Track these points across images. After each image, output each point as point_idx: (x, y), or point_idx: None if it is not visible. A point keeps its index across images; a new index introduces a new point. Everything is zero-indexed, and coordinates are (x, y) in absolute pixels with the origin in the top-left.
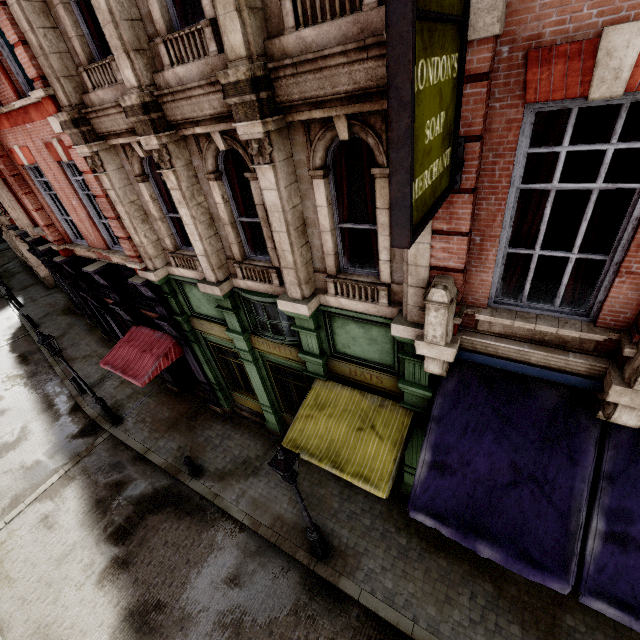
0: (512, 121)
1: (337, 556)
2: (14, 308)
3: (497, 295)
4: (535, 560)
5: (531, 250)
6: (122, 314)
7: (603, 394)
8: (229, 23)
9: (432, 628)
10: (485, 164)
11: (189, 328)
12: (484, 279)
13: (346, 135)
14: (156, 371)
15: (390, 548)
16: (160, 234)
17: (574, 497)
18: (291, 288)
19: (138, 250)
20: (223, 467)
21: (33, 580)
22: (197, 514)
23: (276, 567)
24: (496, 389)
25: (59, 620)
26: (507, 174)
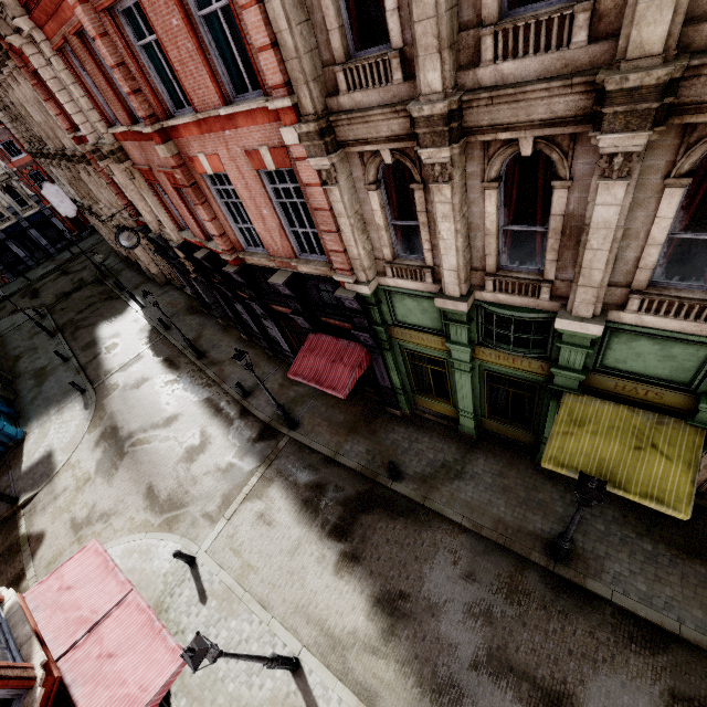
0: None
1: (576, 559)
2: (137, 310)
3: None
4: None
5: None
6: (300, 323)
7: None
8: (652, 13)
9: (702, 629)
10: None
11: (386, 337)
12: None
13: None
14: (353, 382)
15: (634, 553)
16: (376, 243)
17: None
18: (580, 306)
19: (351, 262)
20: (422, 471)
21: (274, 569)
22: (409, 515)
23: (510, 566)
24: None
25: (313, 602)
26: None
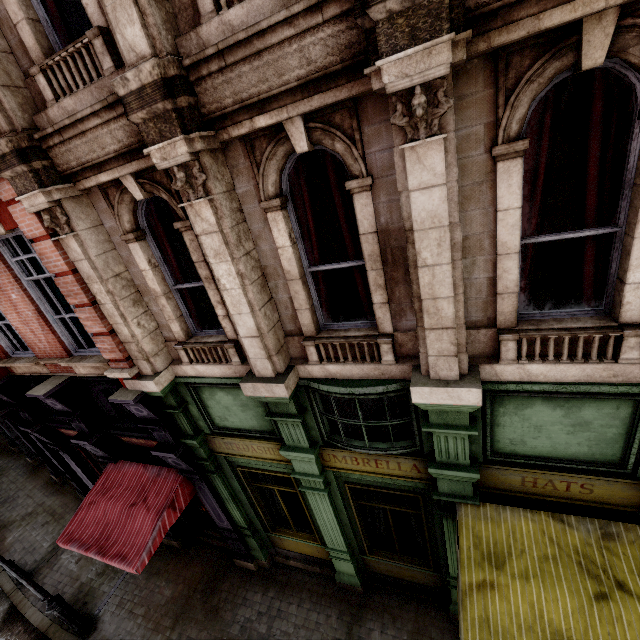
0: None
1: None
2: None
3: None
4: None
5: None
6: (91, 449)
7: None
8: None
9: None
10: None
11: (206, 453)
12: None
13: (601, 55)
14: (159, 537)
15: None
16: (161, 318)
17: None
18: (438, 363)
19: (126, 348)
20: None
21: None
22: None
23: None
24: None
25: None
26: None
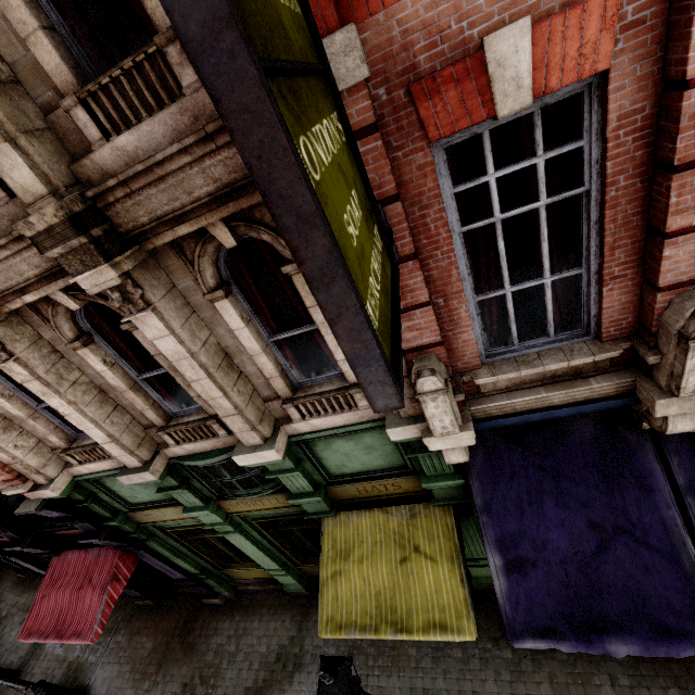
0: (424, 166)
1: None
2: None
3: (485, 348)
4: (675, 629)
5: (501, 290)
6: (29, 551)
7: (641, 406)
8: (3, 159)
9: None
10: (414, 221)
11: (133, 527)
12: (466, 339)
13: (232, 241)
14: (108, 608)
15: (499, 673)
16: (39, 434)
17: (670, 530)
18: (244, 436)
19: (13, 468)
20: (254, 681)
21: None
22: None
23: None
24: (528, 443)
25: None
26: (443, 223)
